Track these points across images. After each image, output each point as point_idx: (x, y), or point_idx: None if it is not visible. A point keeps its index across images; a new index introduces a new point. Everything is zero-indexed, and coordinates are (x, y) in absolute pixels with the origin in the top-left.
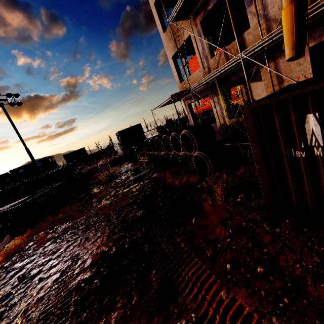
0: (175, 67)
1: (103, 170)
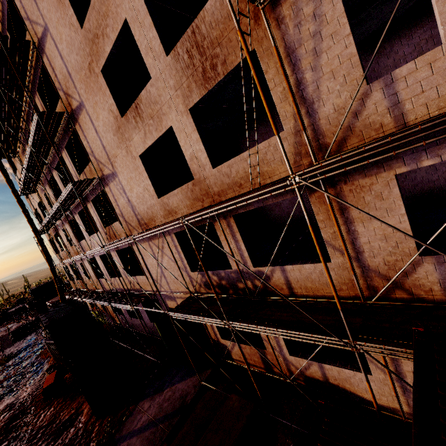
0: (66, 272)
1: (4, 348)
